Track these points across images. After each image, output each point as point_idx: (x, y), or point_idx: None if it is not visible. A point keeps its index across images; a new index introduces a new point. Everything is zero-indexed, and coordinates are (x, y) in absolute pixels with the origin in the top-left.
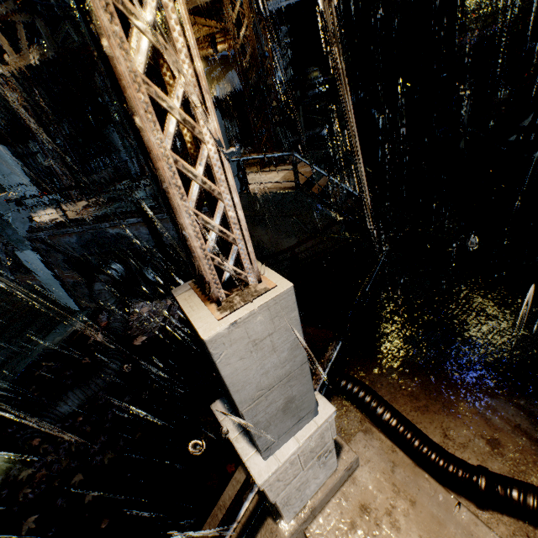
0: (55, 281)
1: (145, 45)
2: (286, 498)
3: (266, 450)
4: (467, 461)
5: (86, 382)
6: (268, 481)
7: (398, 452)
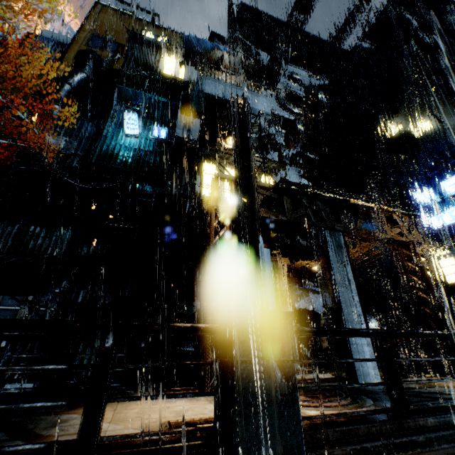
0: None
1: None
2: None
3: None
4: None
5: None
6: None
7: None
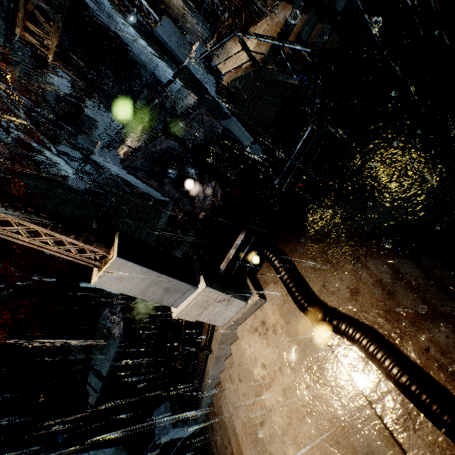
0: (148, 187)
1: None
2: (207, 319)
3: (172, 305)
4: (330, 302)
5: (179, 245)
6: (178, 316)
7: (289, 295)
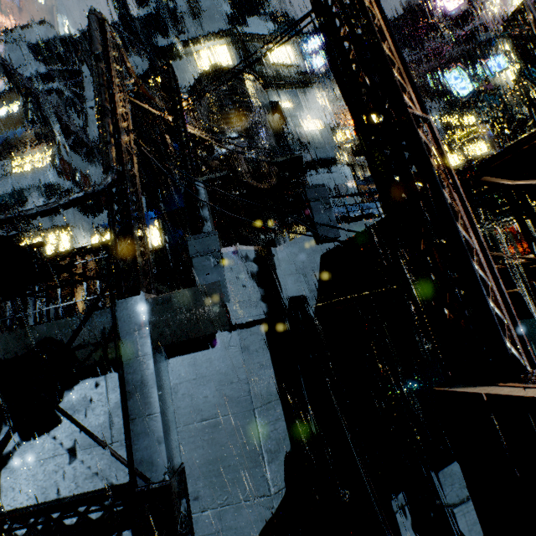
0: None
1: None
2: None
3: None
4: None
5: None
6: None
7: None
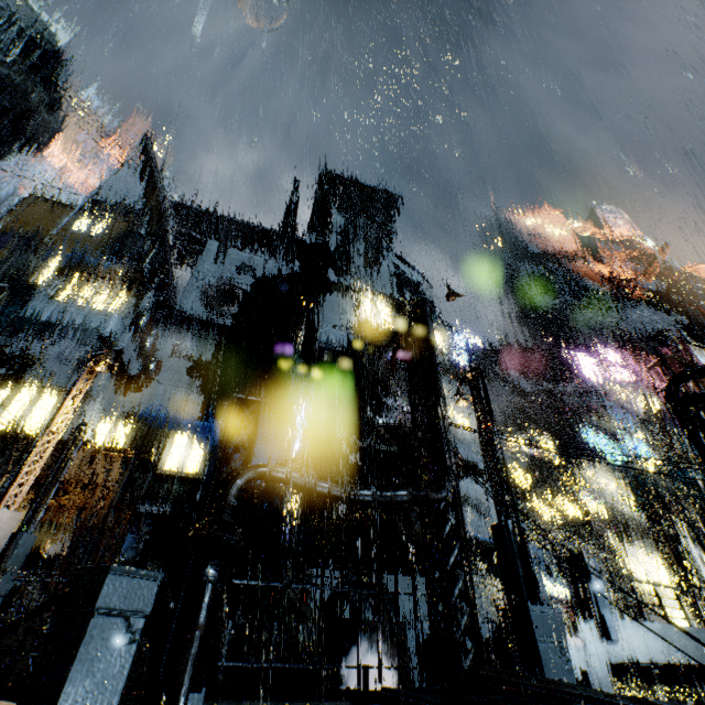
0: None
1: (37, 458)
2: None
3: None
4: None
5: None
6: None
7: None
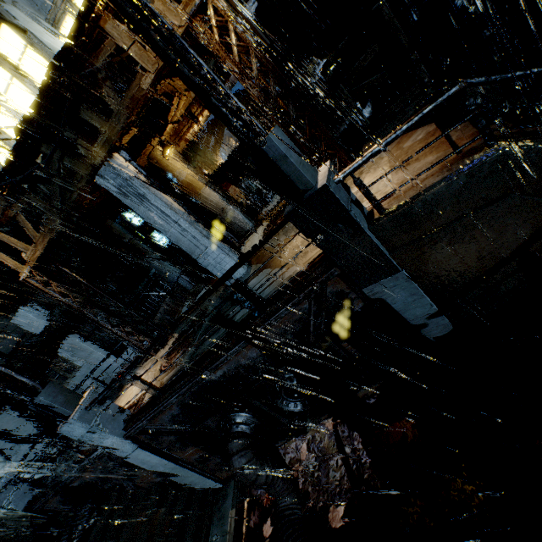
0: (179, 468)
1: None
2: None
3: None
4: None
5: None
6: None
7: None
